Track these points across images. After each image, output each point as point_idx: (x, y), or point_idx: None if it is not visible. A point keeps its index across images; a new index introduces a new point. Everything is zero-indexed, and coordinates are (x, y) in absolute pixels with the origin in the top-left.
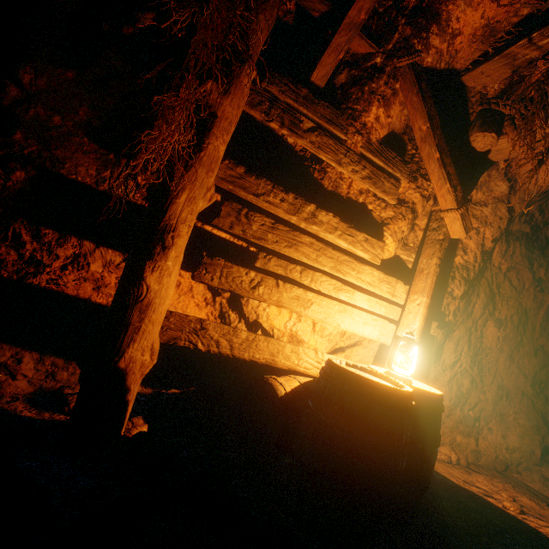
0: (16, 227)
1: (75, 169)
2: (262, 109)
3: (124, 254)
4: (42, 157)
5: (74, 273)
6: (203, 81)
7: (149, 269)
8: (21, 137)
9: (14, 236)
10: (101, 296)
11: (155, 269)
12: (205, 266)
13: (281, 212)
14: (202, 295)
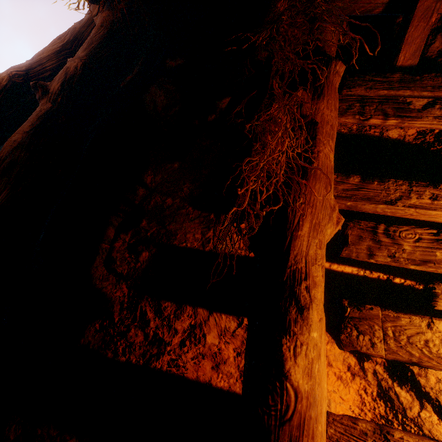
0: (142, 305)
1: (184, 237)
2: (352, 112)
3: (238, 317)
4: (160, 234)
5: (191, 348)
6: (291, 94)
7: (289, 353)
8: (145, 223)
9: (140, 315)
10: (221, 377)
11: (297, 351)
12: (352, 322)
13: (440, 214)
14: (342, 361)
